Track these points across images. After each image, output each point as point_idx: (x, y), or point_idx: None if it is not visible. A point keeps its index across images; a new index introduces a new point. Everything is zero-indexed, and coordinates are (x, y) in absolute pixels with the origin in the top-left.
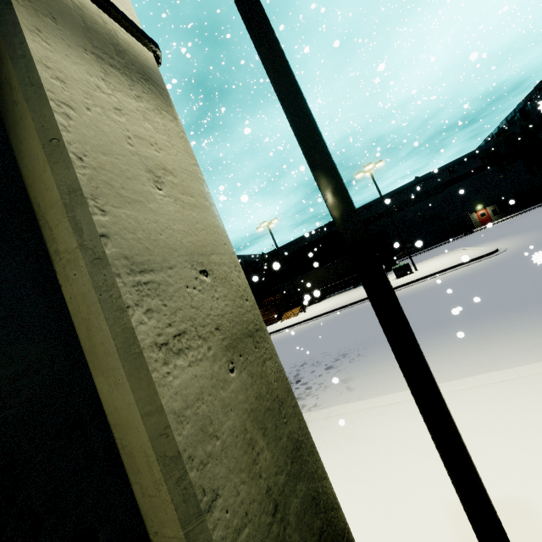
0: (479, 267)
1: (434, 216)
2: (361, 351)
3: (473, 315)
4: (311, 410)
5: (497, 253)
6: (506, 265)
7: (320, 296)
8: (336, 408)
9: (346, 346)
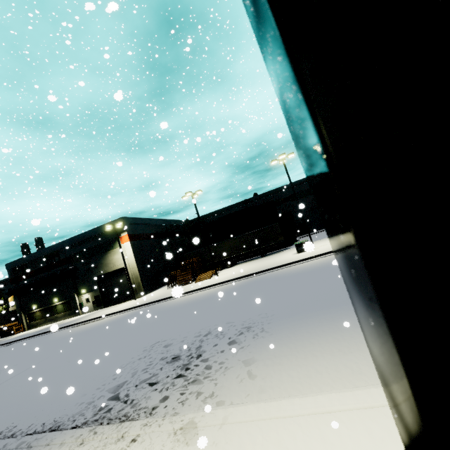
0: None
1: None
2: (265, 325)
3: None
4: (206, 402)
5: None
6: None
7: (232, 262)
8: (234, 411)
9: (251, 318)
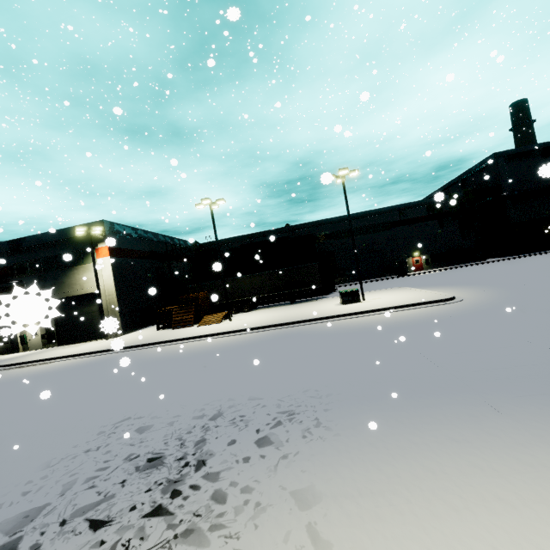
0: (443, 312)
1: (376, 251)
2: (320, 413)
3: (499, 388)
4: None
5: (456, 301)
6: (480, 317)
7: (251, 305)
8: None
9: (292, 395)
